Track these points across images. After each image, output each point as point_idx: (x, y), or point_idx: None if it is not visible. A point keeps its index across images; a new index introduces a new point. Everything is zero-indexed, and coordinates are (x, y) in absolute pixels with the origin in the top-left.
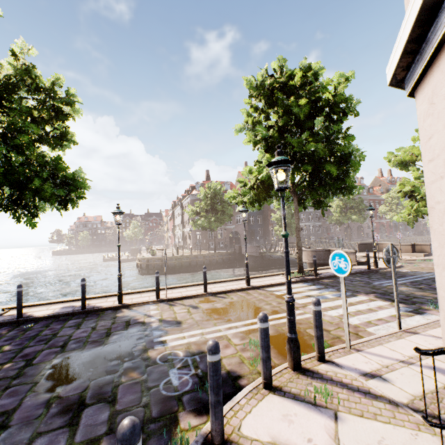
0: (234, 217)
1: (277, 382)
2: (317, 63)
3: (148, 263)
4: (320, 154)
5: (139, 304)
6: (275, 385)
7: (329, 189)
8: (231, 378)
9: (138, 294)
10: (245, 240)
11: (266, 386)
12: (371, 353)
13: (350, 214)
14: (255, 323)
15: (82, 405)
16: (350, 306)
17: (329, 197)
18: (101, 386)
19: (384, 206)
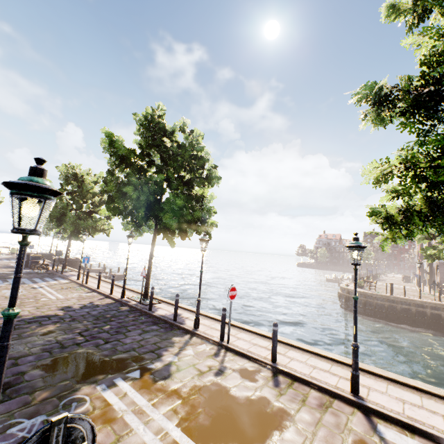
0: None
1: None
2: None
3: (347, 295)
4: None
5: (202, 336)
6: None
7: None
8: None
9: (226, 326)
10: (354, 301)
11: None
12: None
13: None
14: None
15: (5, 389)
16: None
17: None
18: (31, 385)
19: None
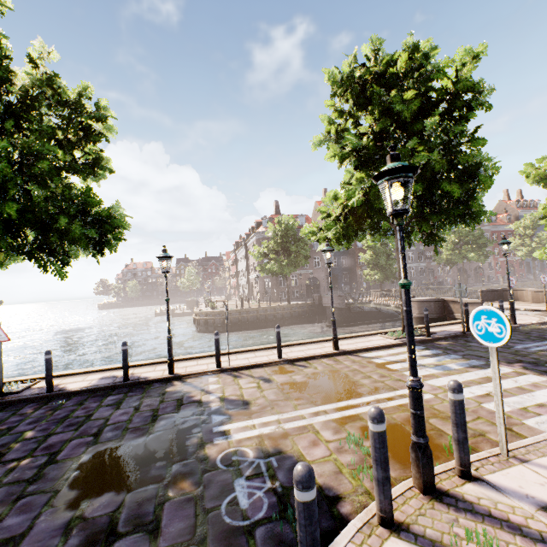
0: (312, 259)
1: (400, 513)
2: (427, 41)
3: (207, 318)
4: (436, 167)
5: (195, 374)
6: (398, 520)
7: (447, 217)
8: (325, 500)
9: (194, 361)
10: (331, 289)
11: (384, 523)
12: (546, 467)
13: (465, 251)
14: (352, 407)
15: (112, 535)
16: (489, 383)
17: (444, 228)
18: (141, 502)
19: (512, 239)
